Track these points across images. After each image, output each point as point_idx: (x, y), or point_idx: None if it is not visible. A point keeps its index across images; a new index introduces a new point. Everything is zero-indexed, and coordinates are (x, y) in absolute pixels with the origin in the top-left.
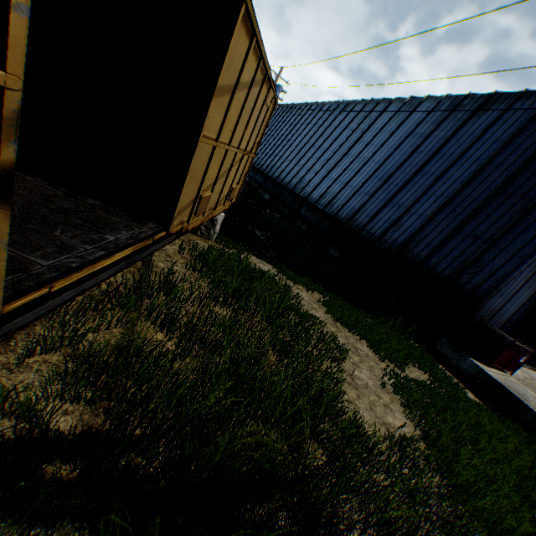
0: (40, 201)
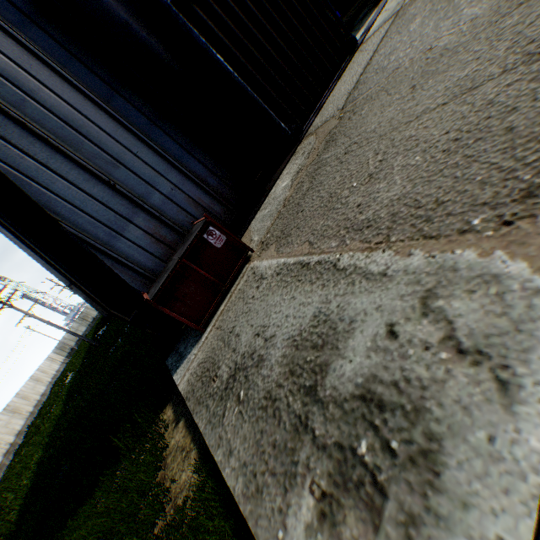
0: None
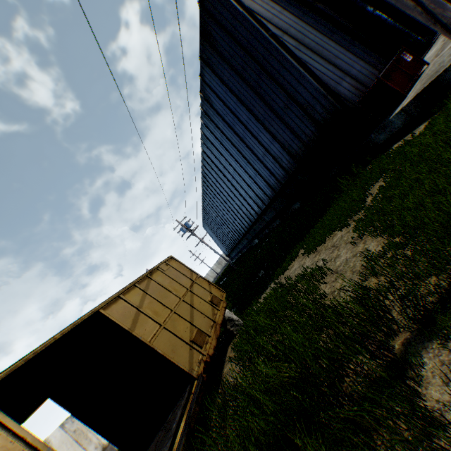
0: (154, 449)
